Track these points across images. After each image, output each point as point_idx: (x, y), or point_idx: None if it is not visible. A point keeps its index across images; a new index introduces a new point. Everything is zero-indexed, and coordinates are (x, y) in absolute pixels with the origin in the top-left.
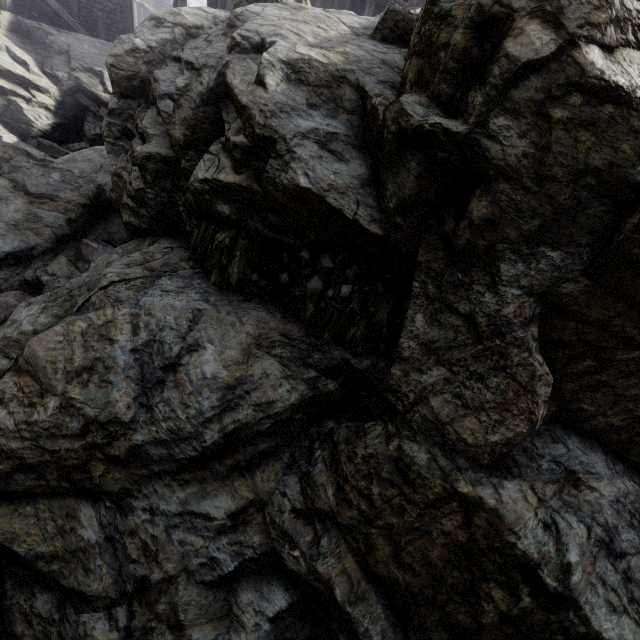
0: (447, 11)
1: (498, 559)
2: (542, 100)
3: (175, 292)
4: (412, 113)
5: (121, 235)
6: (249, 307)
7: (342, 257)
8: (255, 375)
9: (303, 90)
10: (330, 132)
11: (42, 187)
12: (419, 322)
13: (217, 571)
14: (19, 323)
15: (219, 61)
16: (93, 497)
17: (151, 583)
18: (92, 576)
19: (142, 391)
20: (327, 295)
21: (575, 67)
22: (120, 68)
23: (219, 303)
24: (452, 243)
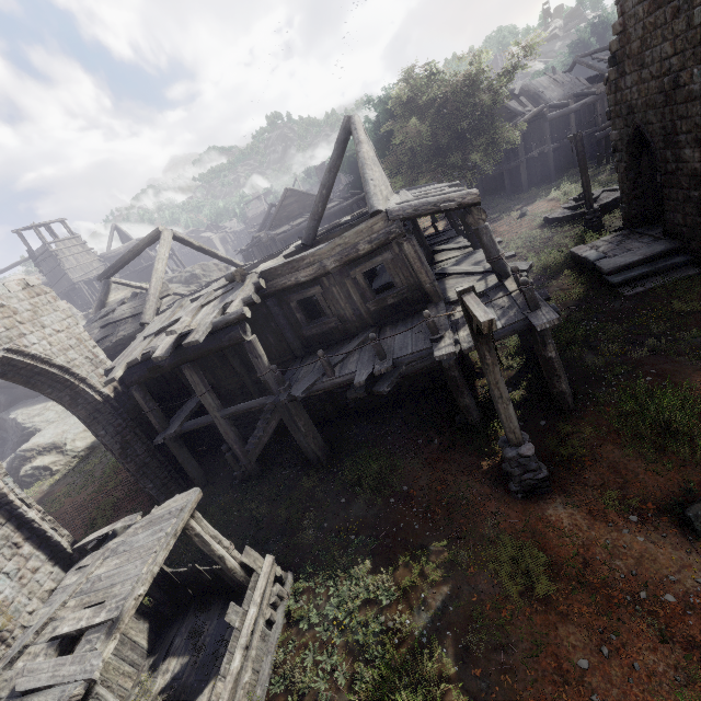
0: None
1: None
2: None
3: None
4: None
5: None
6: None
7: None
8: None
9: None
10: None
11: None
12: None
13: None
14: None
15: None
16: None
17: None
18: None
19: None
20: None
21: None
22: None
23: None
24: None
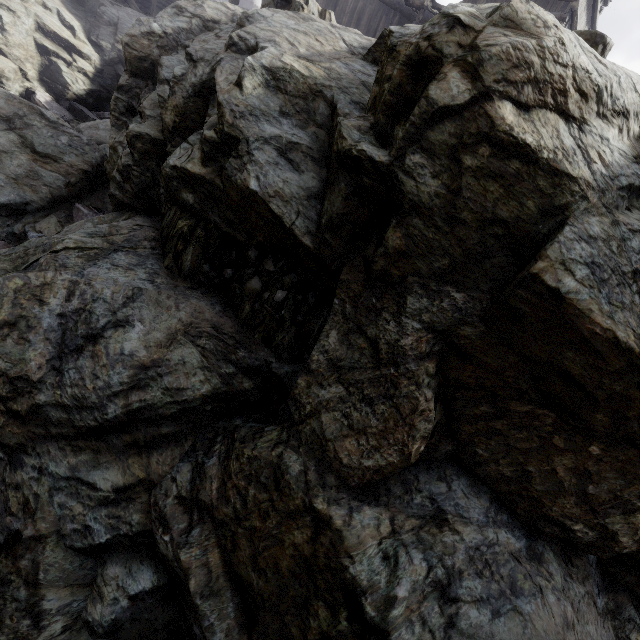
0: (394, 46)
1: (330, 579)
2: (455, 145)
3: (125, 268)
4: (347, 136)
5: None
6: (192, 295)
7: (283, 263)
8: (172, 360)
9: (279, 97)
10: (293, 142)
11: (49, 148)
12: (332, 338)
13: (88, 540)
14: None
15: (215, 57)
16: None
17: (22, 538)
18: None
19: (58, 355)
20: (263, 297)
21: (486, 119)
22: (134, 48)
23: (163, 286)
24: (370, 267)
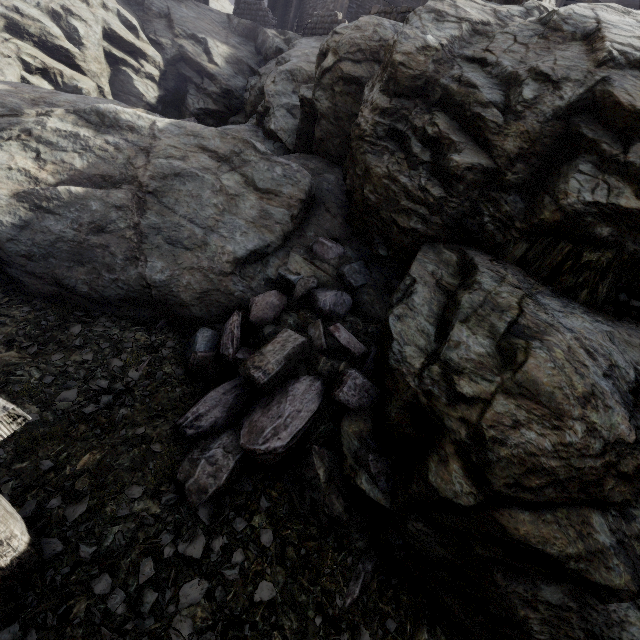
0: None
1: None
2: None
3: (567, 312)
4: None
5: (338, 232)
6: (632, 327)
7: None
8: None
9: None
10: None
11: (267, 182)
12: None
13: None
14: (465, 344)
15: (588, 76)
16: (601, 507)
17: None
18: (613, 573)
19: (629, 414)
20: None
21: None
22: (409, 67)
23: (611, 324)
24: None
